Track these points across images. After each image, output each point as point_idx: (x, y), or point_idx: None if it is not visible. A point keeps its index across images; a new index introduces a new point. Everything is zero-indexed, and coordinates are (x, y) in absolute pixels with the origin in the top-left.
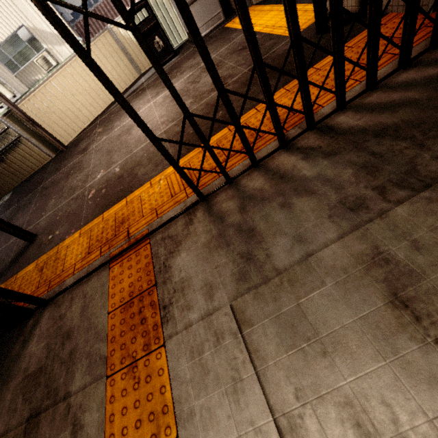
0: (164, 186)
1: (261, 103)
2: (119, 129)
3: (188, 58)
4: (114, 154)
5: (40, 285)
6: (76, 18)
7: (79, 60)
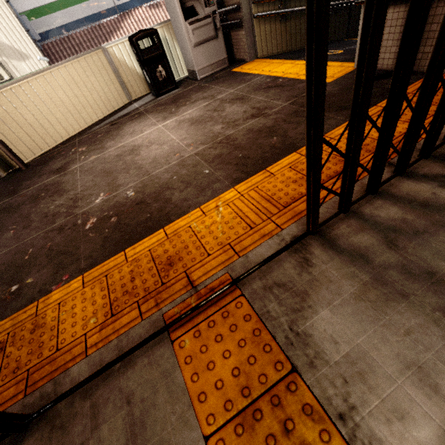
0: (229, 214)
1: (330, 132)
2: (116, 148)
3: (196, 91)
4: (118, 175)
5: (3, 380)
6: (45, 39)
7: (62, 70)
